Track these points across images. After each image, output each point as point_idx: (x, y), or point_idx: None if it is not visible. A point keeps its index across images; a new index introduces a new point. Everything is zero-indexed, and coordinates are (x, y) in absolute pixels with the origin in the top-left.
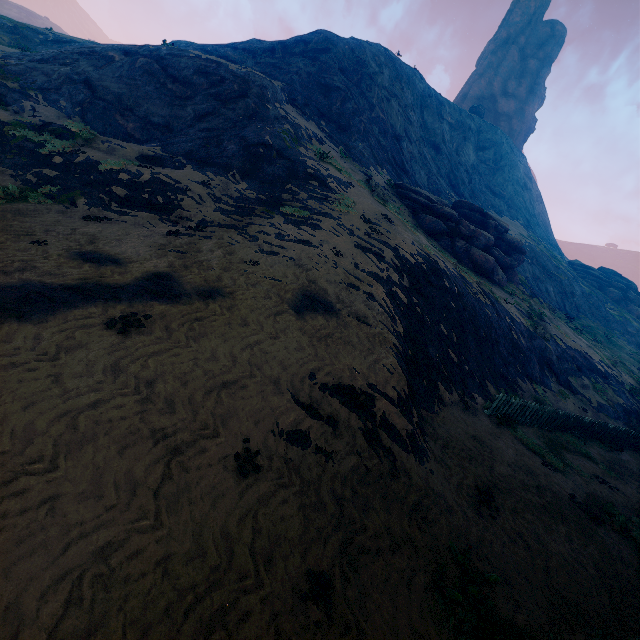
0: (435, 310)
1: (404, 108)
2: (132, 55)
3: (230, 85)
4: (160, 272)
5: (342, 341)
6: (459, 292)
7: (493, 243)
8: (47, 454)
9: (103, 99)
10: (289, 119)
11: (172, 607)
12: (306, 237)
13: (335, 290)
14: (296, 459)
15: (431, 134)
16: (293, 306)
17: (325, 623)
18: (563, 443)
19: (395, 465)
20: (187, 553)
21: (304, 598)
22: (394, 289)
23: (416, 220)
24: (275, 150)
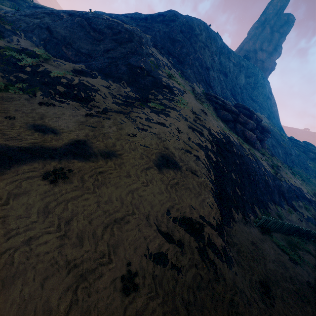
0: (229, 165)
1: (211, 53)
2: (73, 16)
3: (124, 35)
4: (80, 139)
5: (184, 187)
6: (240, 154)
7: (255, 127)
8: None
9: (56, 38)
10: (153, 55)
11: None
12: (162, 121)
13: (179, 154)
14: (159, 275)
15: (224, 68)
16: (156, 164)
17: None
18: (295, 243)
19: (216, 272)
20: None
21: None
22: (209, 153)
23: (216, 113)
24: (146, 71)
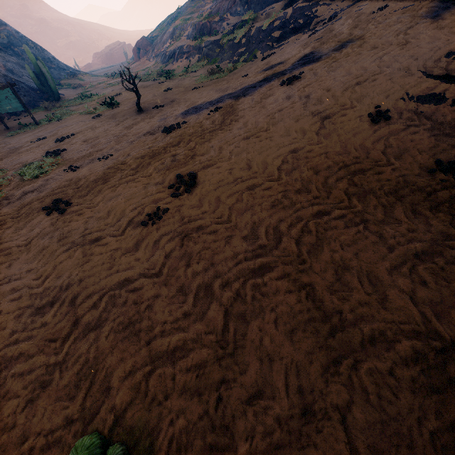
0: None
1: None
2: None
3: None
4: (306, 54)
5: None
6: None
7: None
8: (265, 126)
9: None
10: None
11: (330, 167)
12: None
13: None
14: (427, 112)
15: None
16: (427, 16)
17: (452, 182)
18: None
19: None
20: (337, 153)
21: (430, 170)
22: None
23: None
24: None
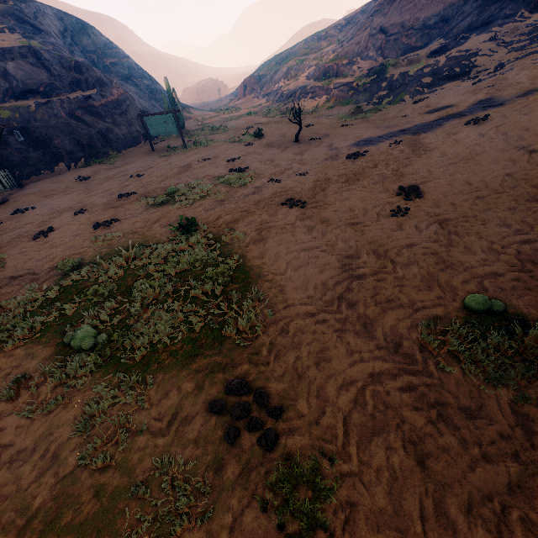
0: None
1: None
2: None
3: None
4: (481, 100)
5: None
6: None
7: None
8: (468, 156)
9: (392, 34)
10: None
11: None
12: None
13: None
14: None
15: None
16: None
17: None
18: None
19: None
20: None
21: None
22: None
23: None
24: None
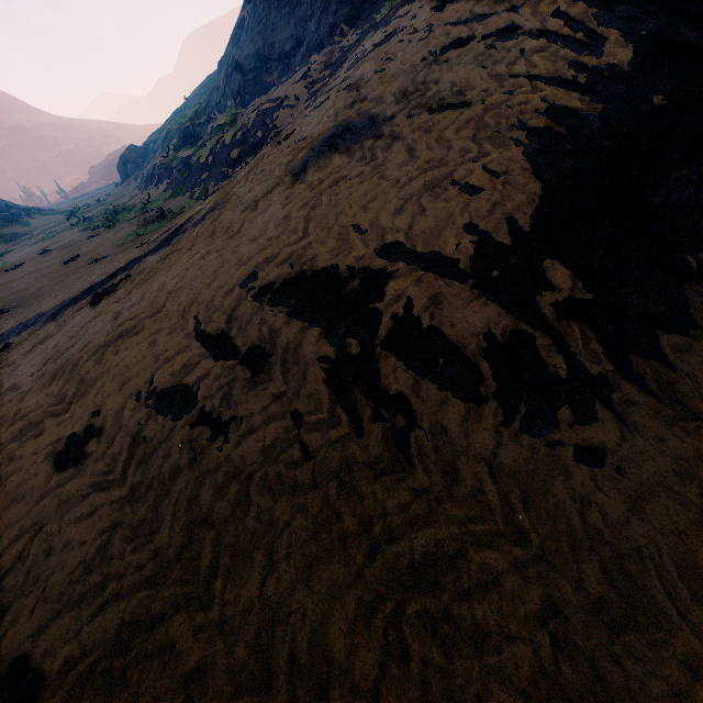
0: None
1: None
2: None
3: None
4: (187, 219)
5: (356, 180)
6: None
7: None
8: None
9: (249, 71)
10: None
11: None
12: (392, 28)
13: (402, 84)
14: (155, 438)
15: None
16: (298, 167)
17: None
18: None
19: (406, 441)
20: None
21: None
22: None
23: None
24: None
